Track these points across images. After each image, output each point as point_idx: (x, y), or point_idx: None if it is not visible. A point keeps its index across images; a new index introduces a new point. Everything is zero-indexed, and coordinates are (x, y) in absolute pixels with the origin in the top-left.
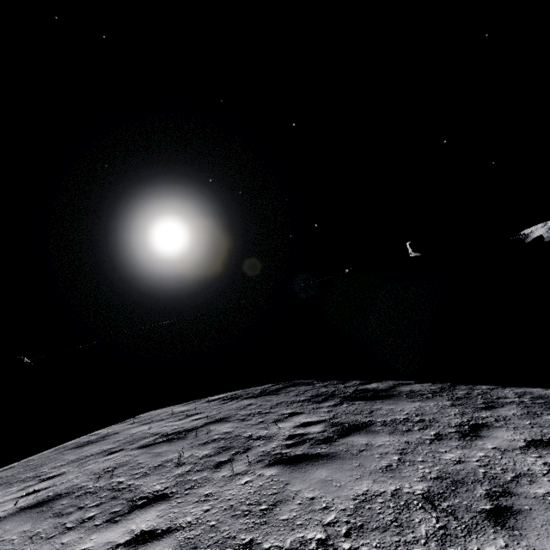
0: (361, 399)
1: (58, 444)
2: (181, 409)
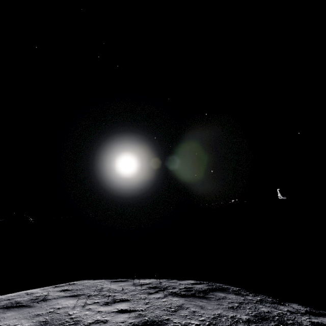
0: None
1: (6, 292)
2: (110, 286)
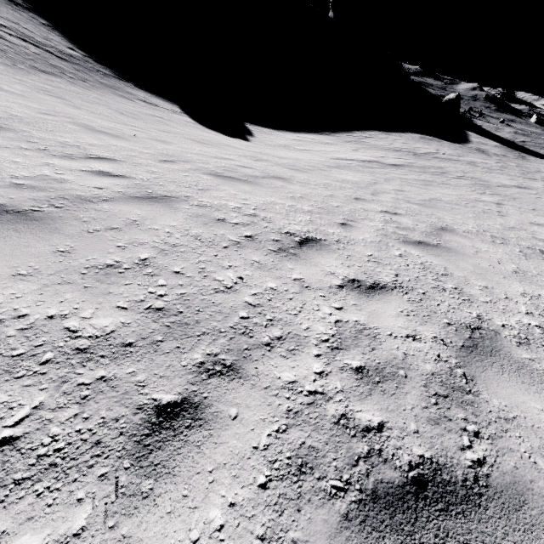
0: None
1: None
2: None
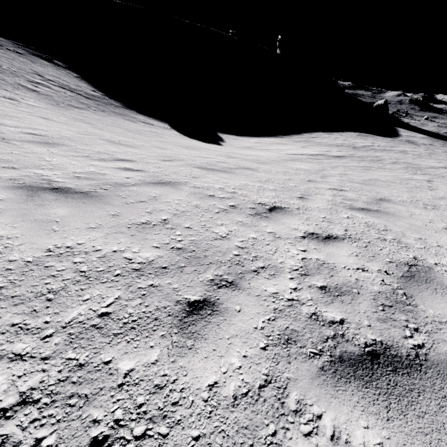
0: (42, 58)
1: None
2: (0, 39)
